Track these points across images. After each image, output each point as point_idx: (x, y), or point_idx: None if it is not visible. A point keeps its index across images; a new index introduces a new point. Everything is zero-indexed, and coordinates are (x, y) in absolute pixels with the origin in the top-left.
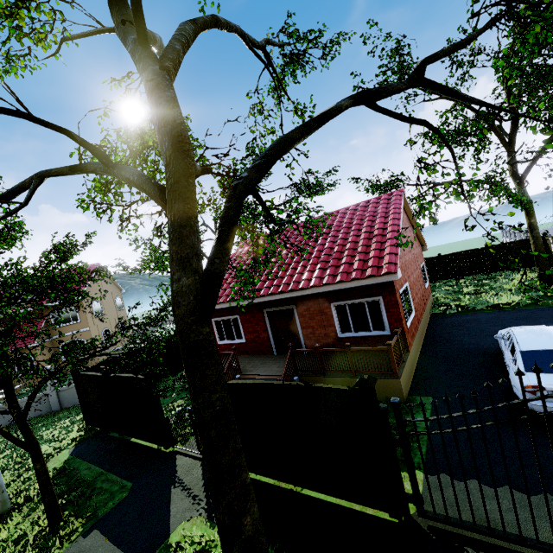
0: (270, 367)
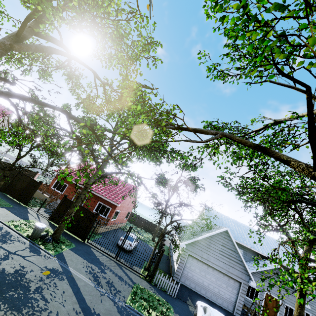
0: None
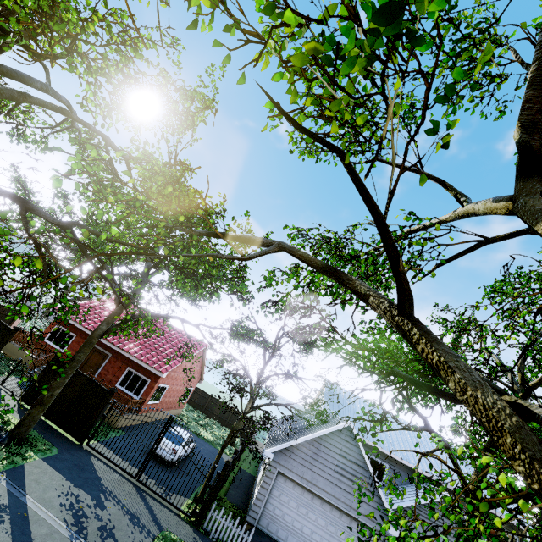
0: None
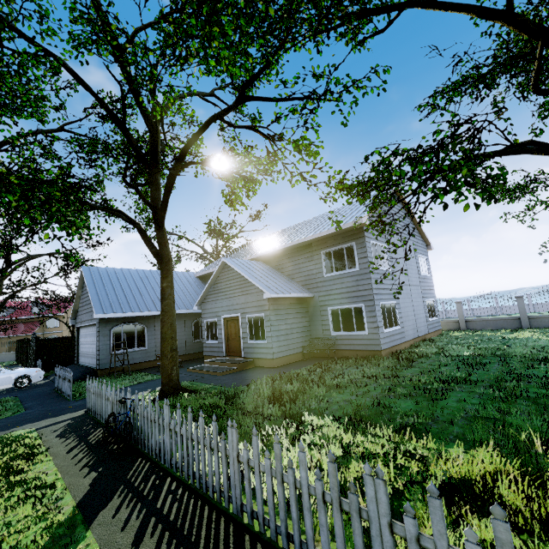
0: None
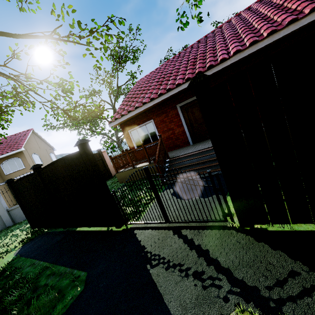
0: (195, 148)
